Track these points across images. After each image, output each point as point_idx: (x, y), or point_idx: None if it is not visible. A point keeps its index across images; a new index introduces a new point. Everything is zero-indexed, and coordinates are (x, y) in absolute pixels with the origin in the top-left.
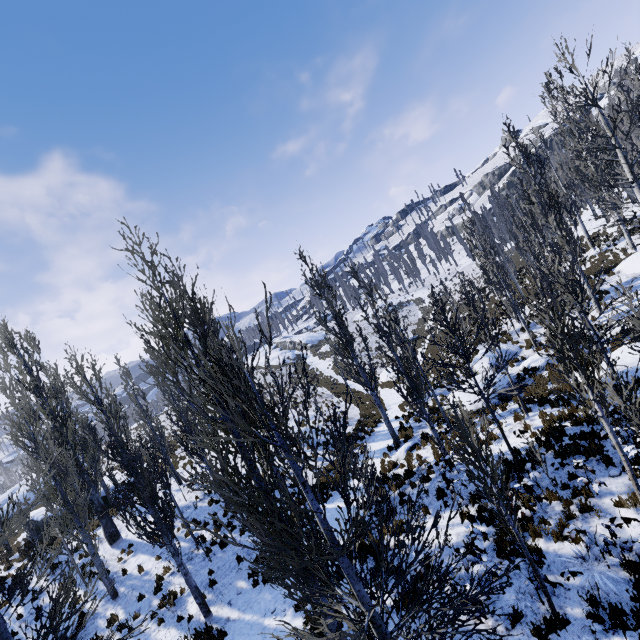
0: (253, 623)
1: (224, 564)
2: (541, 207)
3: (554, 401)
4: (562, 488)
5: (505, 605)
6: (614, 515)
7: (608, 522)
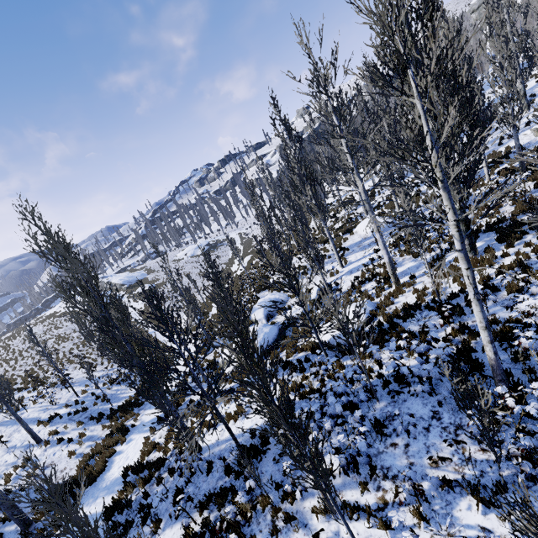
0: None
1: None
2: (300, 178)
3: (292, 368)
4: (276, 488)
5: None
6: (310, 525)
7: (305, 535)
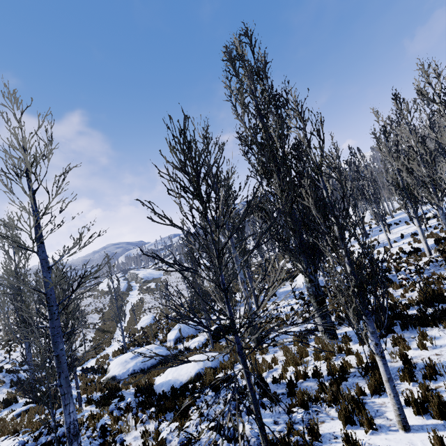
0: None
1: None
2: None
3: (97, 401)
4: None
5: None
6: None
7: None
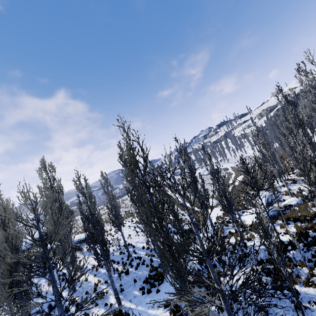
0: (142, 311)
1: (127, 282)
2: (295, 125)
3: (302, 220)
4: (308, 261)
5: (277, 315)
6: None
7: None
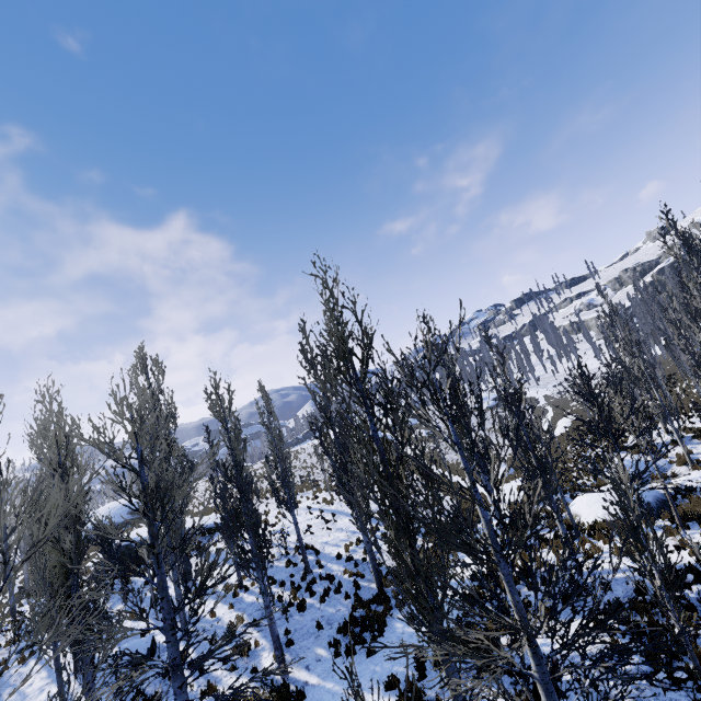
0: (335, 692)
1: (302, 627)
2: None
3: None
4: None
5: None
6: None
7: None
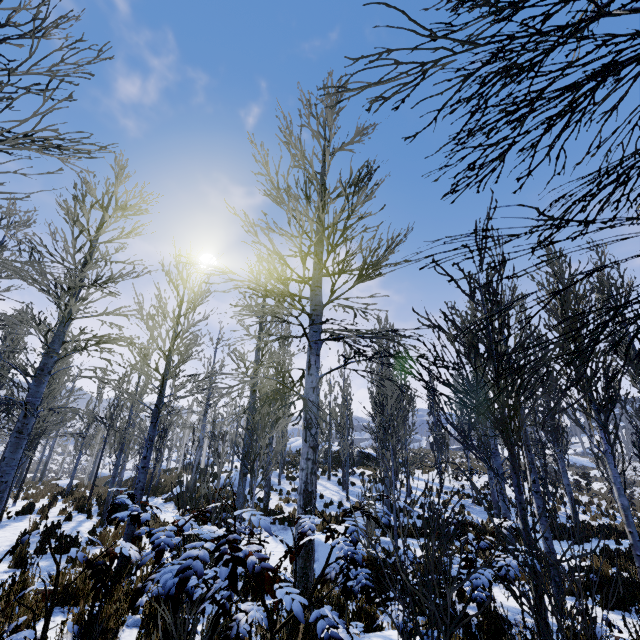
0: None
1: None
2: None
3: None
4: None
5: None
6: None
7: None
